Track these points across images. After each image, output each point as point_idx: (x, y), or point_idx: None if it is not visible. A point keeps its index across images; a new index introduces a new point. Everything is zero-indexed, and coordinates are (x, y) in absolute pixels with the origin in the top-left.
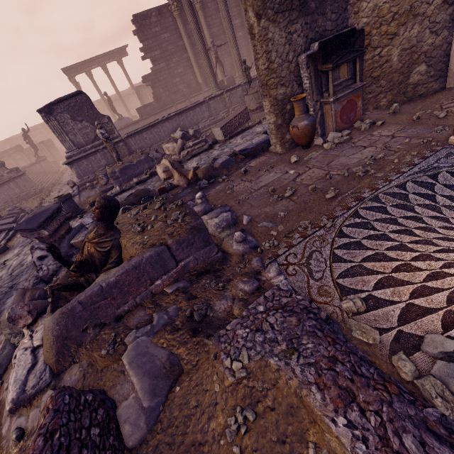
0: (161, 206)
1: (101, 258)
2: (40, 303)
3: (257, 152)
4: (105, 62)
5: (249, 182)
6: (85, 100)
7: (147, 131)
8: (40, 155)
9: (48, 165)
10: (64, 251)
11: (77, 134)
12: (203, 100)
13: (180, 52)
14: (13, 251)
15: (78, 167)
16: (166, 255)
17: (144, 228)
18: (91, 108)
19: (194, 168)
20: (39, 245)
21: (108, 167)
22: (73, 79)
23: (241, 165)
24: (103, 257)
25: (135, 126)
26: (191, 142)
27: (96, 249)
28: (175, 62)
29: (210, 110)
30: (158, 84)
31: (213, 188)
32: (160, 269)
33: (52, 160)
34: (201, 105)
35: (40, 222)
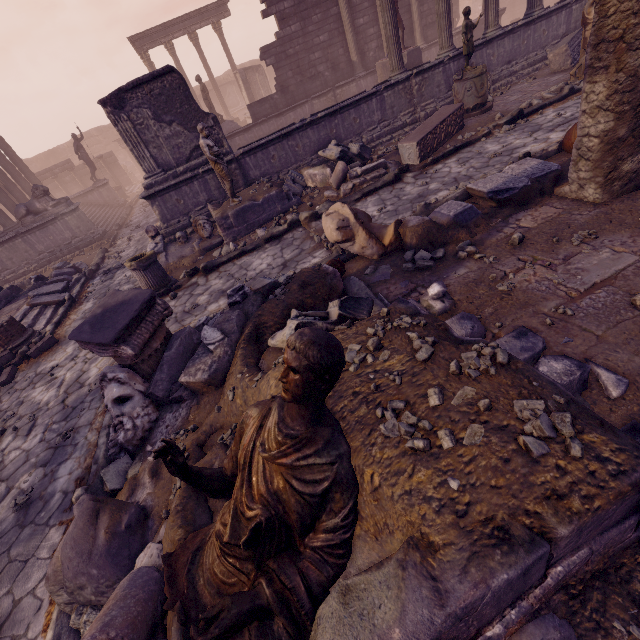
0: (432, 353)
1: (302, 510)
2: (144, 608)
3: (530, 197)
4: (194, 26)
5: (547, 269)
6: (178, 84)
7: (277, 144)
8: (98, 177)
9: (110, 194)
10: (163, 388)
11: (163, 146)
12: (376, 89)
13: (326, 3)
14: (64, 348)
15: (163, 203)
16: (538, 564)
17: (430, 441)
18: (186, 99)
19: (394, 223)
20: (115, 372)
21: (211, 205)
22: (146, 56)
23: (496, 223)
24: (309, 508)
25: (244, 135)
26: (359, 167)
27: (292, 485)
28: (316, 22)
29: (383, 109)
30: (285, 62)
31: (449, 271)
32: (508, 599)
33: (115, 186)
34: (370, 99)
35: (118, 330)
